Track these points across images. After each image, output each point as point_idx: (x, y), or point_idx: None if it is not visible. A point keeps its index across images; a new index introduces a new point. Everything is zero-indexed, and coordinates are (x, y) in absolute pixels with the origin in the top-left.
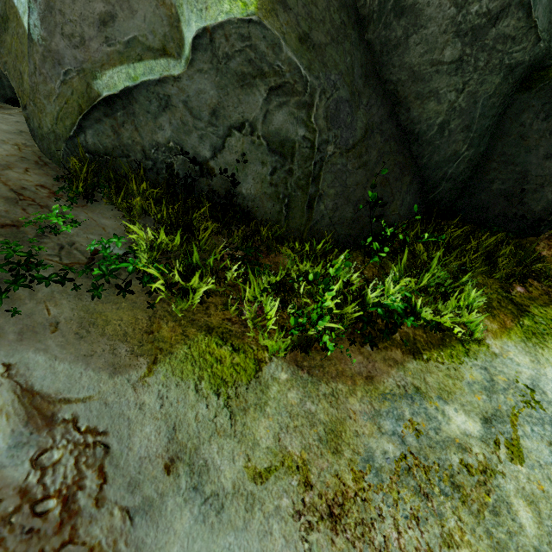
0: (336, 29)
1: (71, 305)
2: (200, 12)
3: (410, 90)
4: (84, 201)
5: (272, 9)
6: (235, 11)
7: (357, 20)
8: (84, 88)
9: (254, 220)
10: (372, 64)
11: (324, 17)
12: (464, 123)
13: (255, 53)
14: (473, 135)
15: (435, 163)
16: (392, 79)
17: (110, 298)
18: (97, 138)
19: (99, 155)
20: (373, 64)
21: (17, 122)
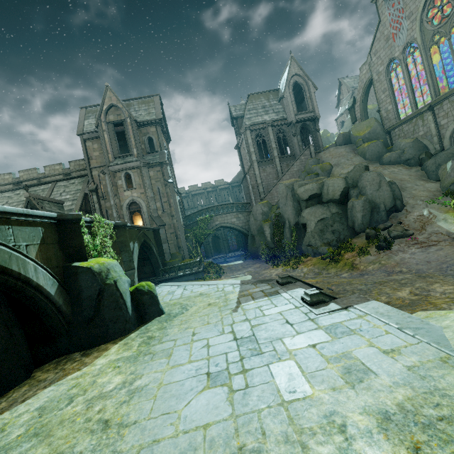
0: None
1: (437, 207)
2: None
3: None
4: (445, 197)
5: None
6: None
7: None
8: (453, 179)
9: None
10: None
11: None
12: None
13: None
14: None
15: None
16: None
17: (443, 207)
18: (452, 187)
19: (452, 190)
20: None
21: (437, 185)
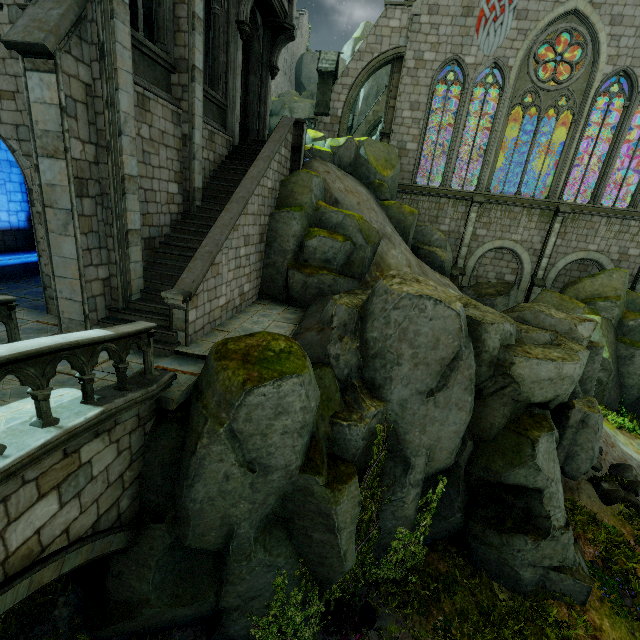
0: (615, 359)
1: None
2: None
3: (625, 375)
4: None
5: (610, 357)
6: (604, 355)
7: (617, 356)
8: None
9: None
10: (618, 366)
11: (614, 357)
12: (637, 387)
13: (603, 362)
14: (639, 391)
15: (627, 394)
16: (622, 371)
17: None
18: None
19: None
20: (618, 366)
21: None
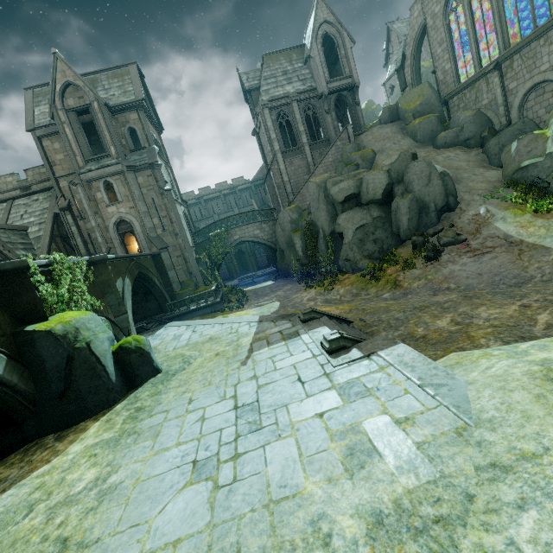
0: None
1: (496, 202)
2: (550, 149)
3: None
4: (506, 189)
5: None
6: None
7: None
8: (518, 165)
9: (549, 193)
10: None
11: None
12: None
13: None
14: None
15: None
16: None
17: (503, 202)
18: (516, 175)
19: (515, 179)
20: None
21: (499, 173)
